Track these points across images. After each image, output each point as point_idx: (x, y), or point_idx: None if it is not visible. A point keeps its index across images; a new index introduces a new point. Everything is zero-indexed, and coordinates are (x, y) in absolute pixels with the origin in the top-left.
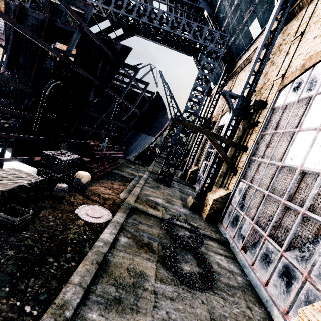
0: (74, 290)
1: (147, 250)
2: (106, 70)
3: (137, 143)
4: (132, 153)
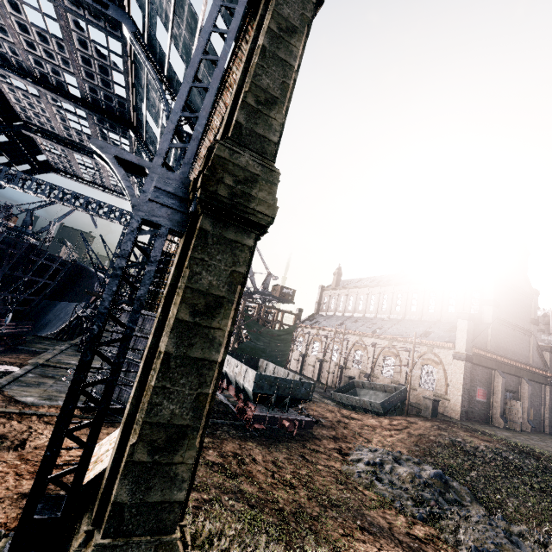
0: (4, 381)
1: (50, 378)
2: (14, 261)
3: (54, 313)
4: (47, 327)
